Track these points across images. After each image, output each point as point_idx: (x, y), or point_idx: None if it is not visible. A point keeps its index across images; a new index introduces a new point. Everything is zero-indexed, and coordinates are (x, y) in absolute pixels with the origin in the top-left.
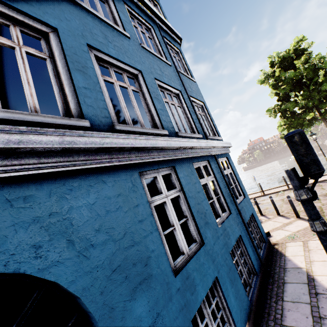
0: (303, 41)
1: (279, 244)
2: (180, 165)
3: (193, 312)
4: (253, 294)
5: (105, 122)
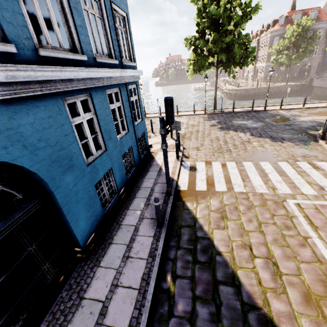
0: None
1: (154, 152)
2: (95, 92)
3: (96, 182)
4: (131, 176)
5: (28, 46)
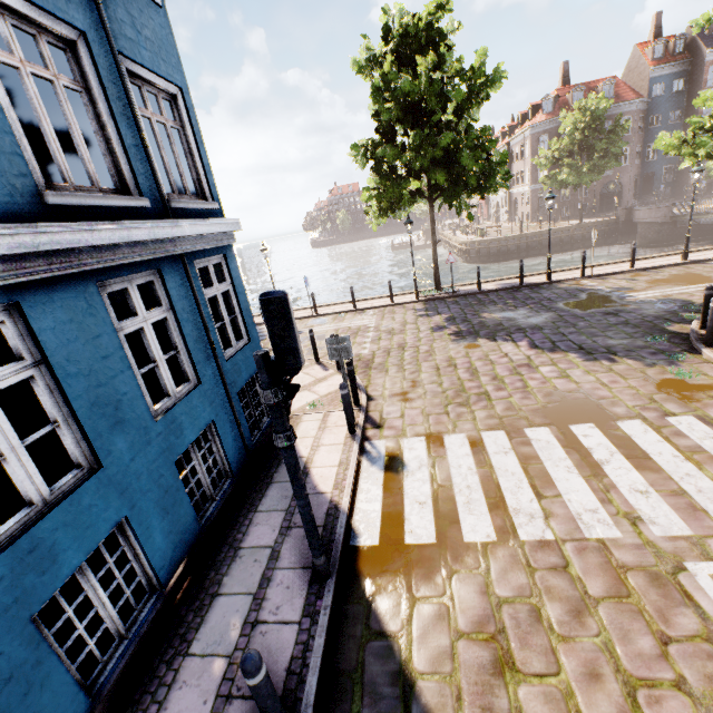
0: (447, 13)
1: (293, 417)
2: (43, 296)
3: (43, 602)
4: (214, 512)
5: None
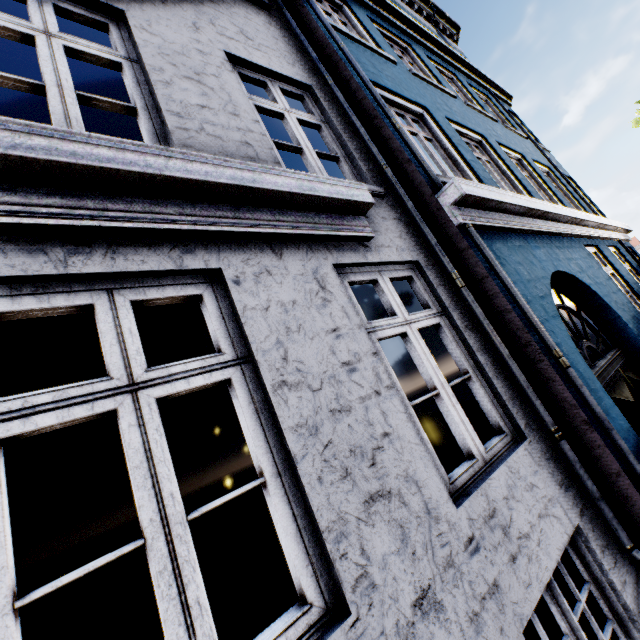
0: None
1: None
2: (599, 245)
3: None
4: None
5: None
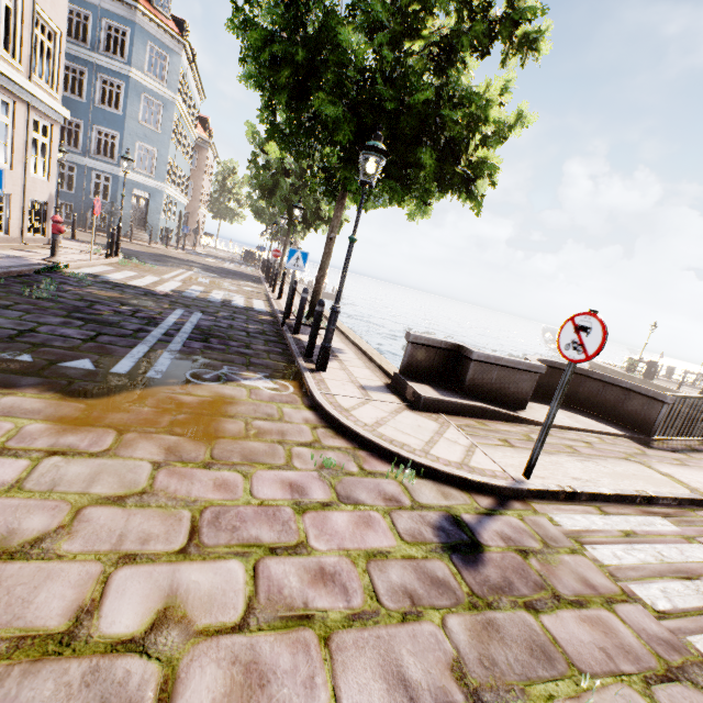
0: None
1: None
2: None
3: None
4: None
5: None
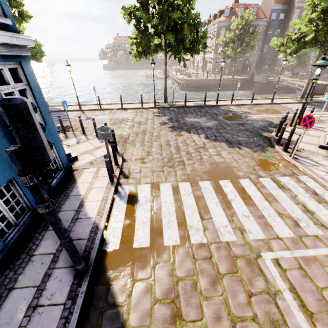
0: None
1: (79, 170)
2: None
3: None
4: (17, 233)
5: None
